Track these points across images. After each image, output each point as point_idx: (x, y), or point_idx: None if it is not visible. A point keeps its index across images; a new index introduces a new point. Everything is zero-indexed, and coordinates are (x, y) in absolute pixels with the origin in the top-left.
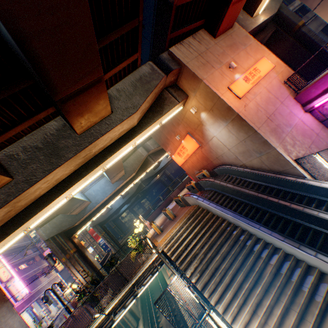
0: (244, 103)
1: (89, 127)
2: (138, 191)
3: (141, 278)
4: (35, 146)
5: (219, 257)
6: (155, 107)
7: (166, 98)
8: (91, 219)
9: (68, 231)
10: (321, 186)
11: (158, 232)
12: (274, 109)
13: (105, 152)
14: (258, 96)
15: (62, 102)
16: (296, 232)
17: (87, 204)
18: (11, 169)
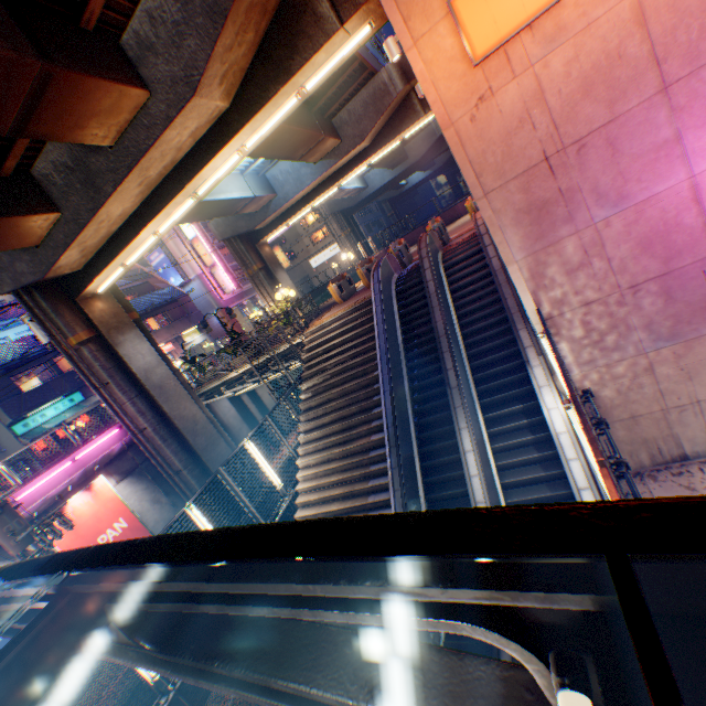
0: (485, 85)
1: (122, 132)
2: (432, 158)
3: (280, 357)
4: (65, 164)
5: (338, 391)
6: (273, 46)
7: (307, 5)
8: (283, 225)
9: (252, 236)
10: (535, 391)
11: (337, 301)
12: (602, 123)
13: (181, 172)
14: (569, 46)
15: (18, 134)
16: (445, 427)
17: (270, 199)
18: (55, 200)
